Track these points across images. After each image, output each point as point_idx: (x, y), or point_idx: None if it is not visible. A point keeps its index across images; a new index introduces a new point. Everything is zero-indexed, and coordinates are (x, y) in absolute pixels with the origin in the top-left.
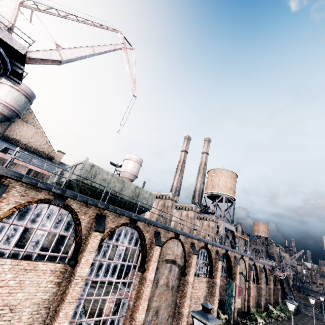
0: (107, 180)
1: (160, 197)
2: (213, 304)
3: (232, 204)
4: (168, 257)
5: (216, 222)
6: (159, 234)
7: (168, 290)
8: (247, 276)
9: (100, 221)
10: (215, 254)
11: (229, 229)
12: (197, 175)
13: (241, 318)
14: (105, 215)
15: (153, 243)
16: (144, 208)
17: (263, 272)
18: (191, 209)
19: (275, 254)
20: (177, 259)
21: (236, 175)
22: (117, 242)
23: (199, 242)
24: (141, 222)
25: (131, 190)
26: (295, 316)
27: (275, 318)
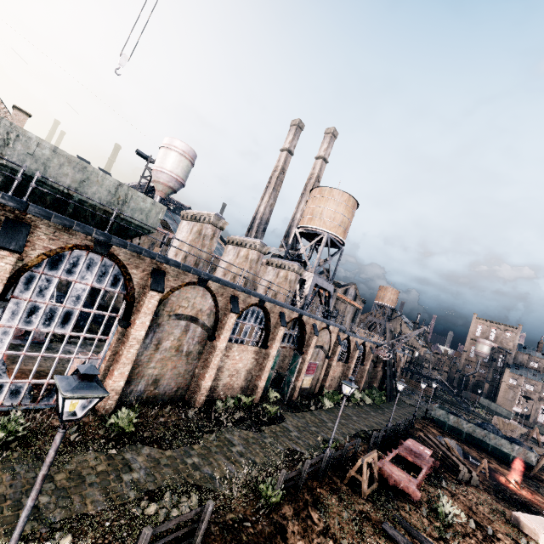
0: (41, 157)
1: (197, 219)
2: (259, 380)
3: (338, 251)
4: (182, 311)
5: (299, 273)
6: (162, 274)
7: (179, 356)
8: (329, 352)
9: (14, 233)
10: (277, 317)
11: (323, 287)
12: (300, 198)
13: (305, 398)
14: (31, 223)
15: (147, 286)
16: (141, 229)
17: (359, 349)
18: (254, 247)
19: (388, 329)
20: (202, 317)
21: (357, 204)
22: (69, 276)
23: (249, 297)
24: (123, 249)
25: (106, 188)
26: (387, 402)
27: (356, 402)
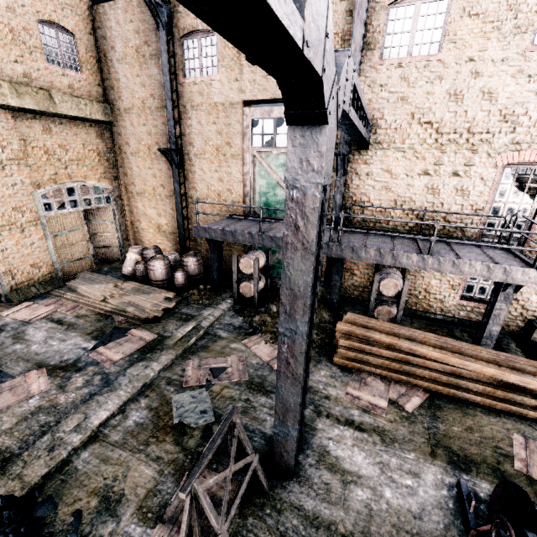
0: None
1: None
2: None
3: None
4: None
5: None
6: None
7: None
8: None
9: None
10: None
11: None
12: None
13: None
14: None
15: None
16: None
17: None
18: None
19: None
20: None
21: None
22: None
23: None
24: None
25: None
26: None
27: None
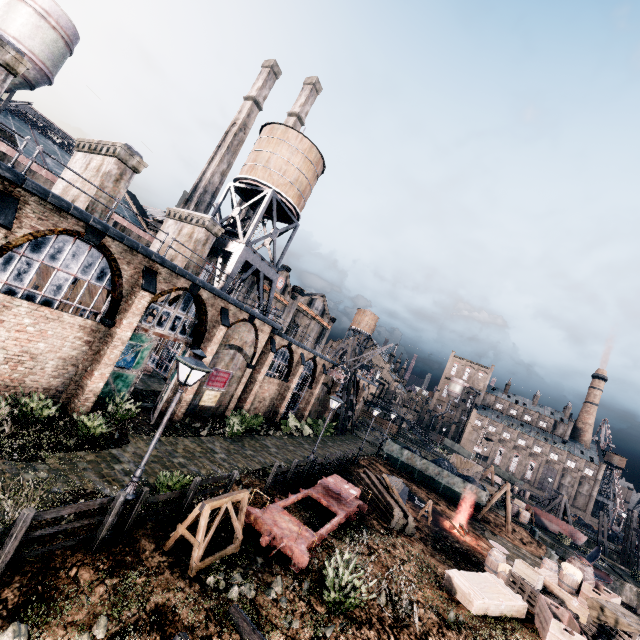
0: None
1: None
2: (90, 378)
3: (290, 225)
4: None
5: (213, 232)
6: None
7: None
8: (253, 359)
9: None
10: (138, 274)
11: (262, 272)
12: None
13: (201, 421)
14: None
15: None
16: None
17: (304, 364)
18: (112, 151)
19: (350, 347)
20: None
21: (323, 162)
22: None
23: (57, 212)
24: None
25: None
26: (336, 436)
27: (290, 433)
